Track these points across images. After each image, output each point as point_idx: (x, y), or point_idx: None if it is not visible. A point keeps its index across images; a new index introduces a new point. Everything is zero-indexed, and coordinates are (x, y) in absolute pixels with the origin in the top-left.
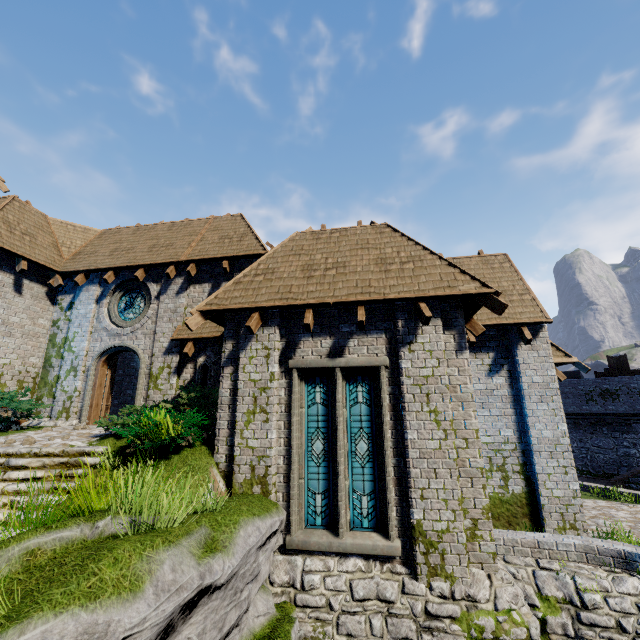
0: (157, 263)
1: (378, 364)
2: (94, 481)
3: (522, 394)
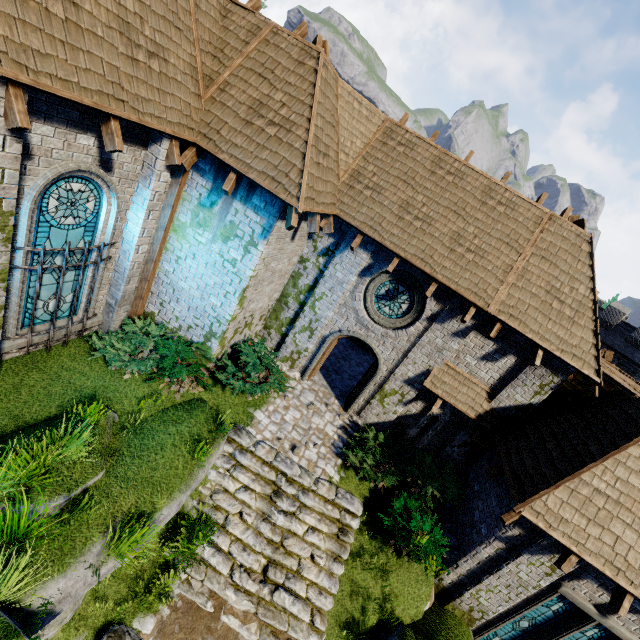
0: (459, 293)
1: None
2: (356, 546)
3: None
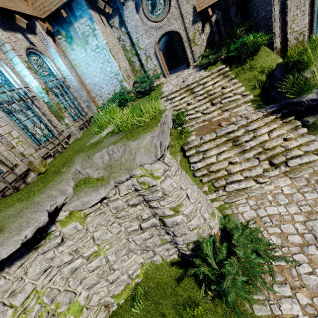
0: None
1: None
2: (235, 74)
3: None
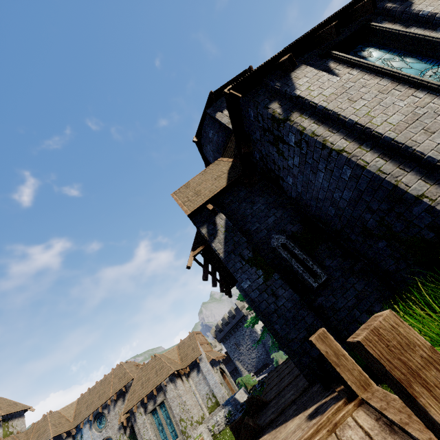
0: (104, 403)
1: (163, 400)
2: None
3: (205, 375)
